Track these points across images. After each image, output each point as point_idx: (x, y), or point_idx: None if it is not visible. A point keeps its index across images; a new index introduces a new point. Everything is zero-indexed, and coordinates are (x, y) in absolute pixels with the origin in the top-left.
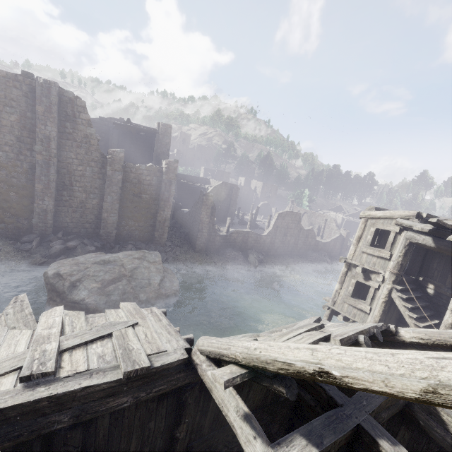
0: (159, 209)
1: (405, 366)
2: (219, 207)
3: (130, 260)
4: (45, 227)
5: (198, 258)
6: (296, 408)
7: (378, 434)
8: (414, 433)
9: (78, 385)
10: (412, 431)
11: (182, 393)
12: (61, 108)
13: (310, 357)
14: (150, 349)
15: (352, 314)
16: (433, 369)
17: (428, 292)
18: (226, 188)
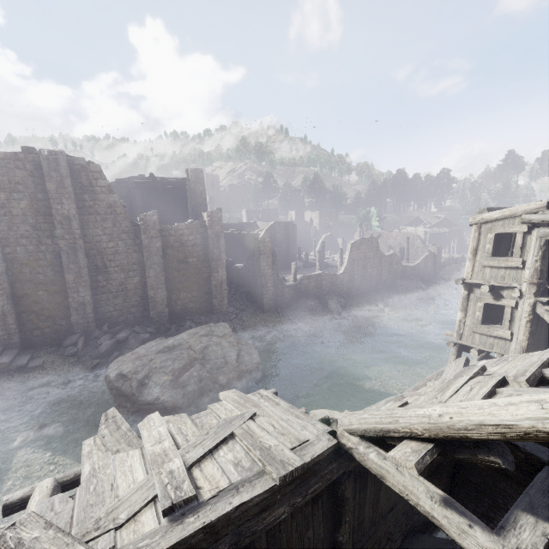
0: (212, 271)
1: None
2: (276, 252)
3: (197, 340)
4: (87, 323)
5: (270, 318)
6: (455, 475)
7: None
8: None
9: (229, 506)
10: None
11: (337, 487)
12: (74, 179)
13: (540, 411)
14: (289, 443)
15: (488, 345)
16: None
17: None
18: (280, 228)
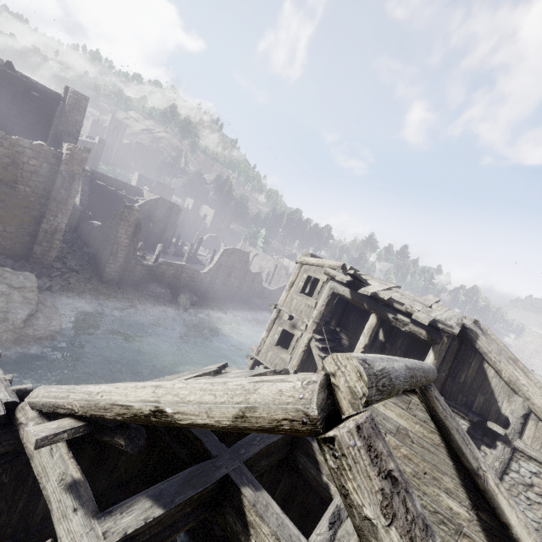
0: (48, 212)
1: (228, 393)
2: (150, 228)
3: None
4: None
5: (105, 290)
6: None
7: (245, 482)
8: (294, 478)
9: None
10: (292, 477)
11: None
12: None
13: (151, 395)
14: None
15: (274, 364)
16: (248, 393)
17: (343, 343)
18: (163, 206)
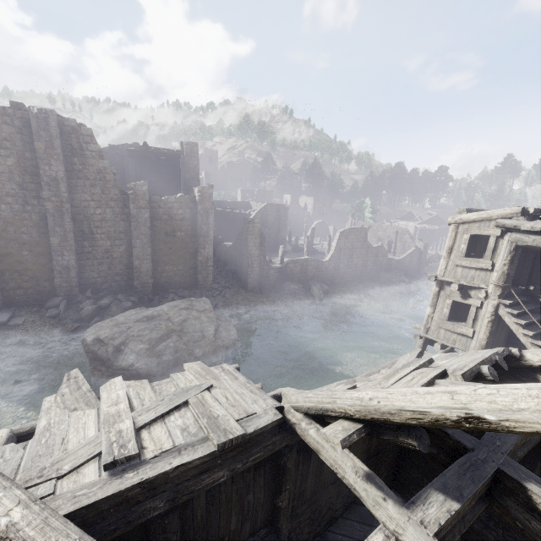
0: (199, 247)
1: None
2: (266, 234)
3: (176, 312)
4: (70, 287)
5: (253, 298)
6: (402, 457)
7: (523, 477)
8: None
9: (168, 466)
10: None
11: (279, 458)
12: (64, 141)
13: (450, 401)
14: (237, 414)
15: (451, 341)
16: None
17: None
18: (272, 210)
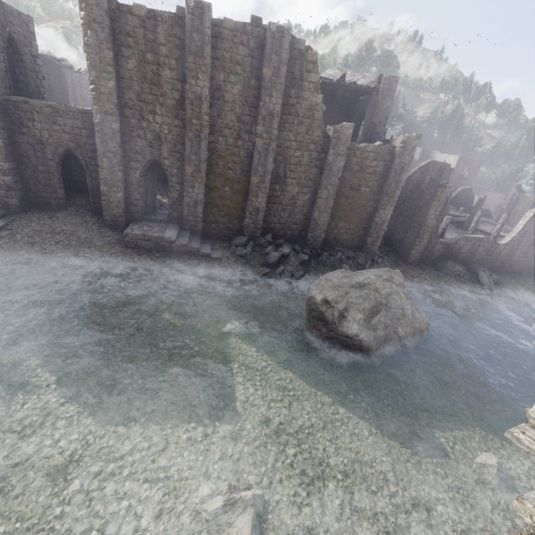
0: (380, 207)
1: None
2: None
3: (381, 283)
4: (255, 229)
5: (413, 272)
6: None
7: None
8: None
9: None
10: None
11: None
12: (287, 68)
13: None
14: None
15: None
16: None
17: None
18: (433, 169)
